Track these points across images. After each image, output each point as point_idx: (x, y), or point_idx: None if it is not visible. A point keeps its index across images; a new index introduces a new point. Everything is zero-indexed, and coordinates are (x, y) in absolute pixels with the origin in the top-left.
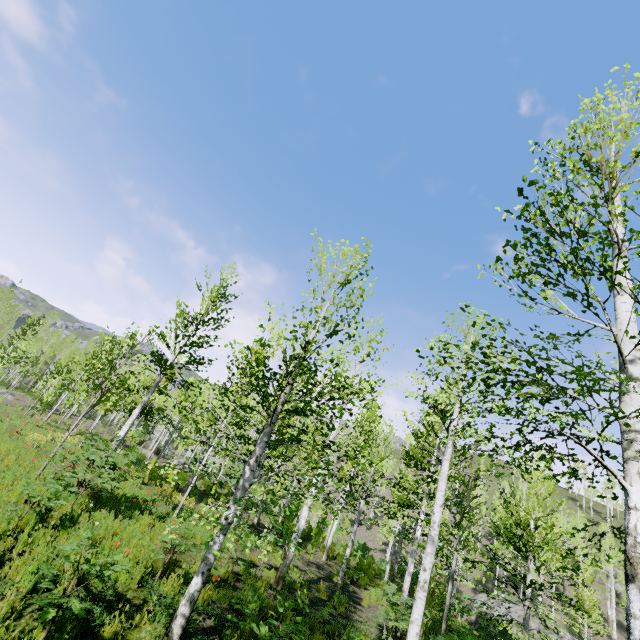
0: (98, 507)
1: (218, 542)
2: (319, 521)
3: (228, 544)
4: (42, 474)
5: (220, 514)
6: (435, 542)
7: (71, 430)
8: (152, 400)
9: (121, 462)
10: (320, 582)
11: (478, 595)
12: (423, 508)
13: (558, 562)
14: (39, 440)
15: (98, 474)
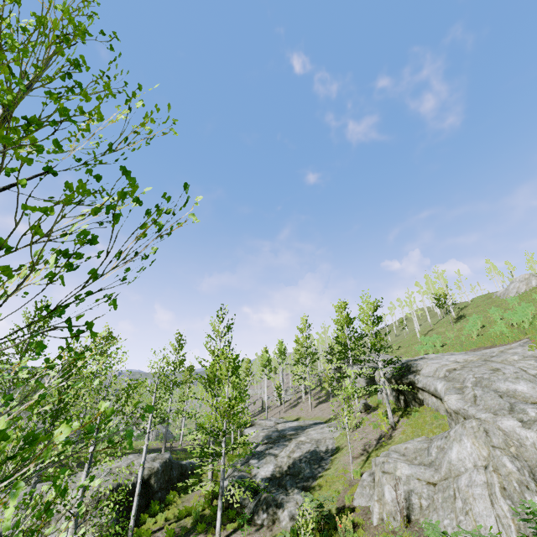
0: None
1: None
2: None
3: None
4: None
5: None
6: None
7: None
8: None
9: None
10: None
11: None
12: None
13: None
14: None
15: None
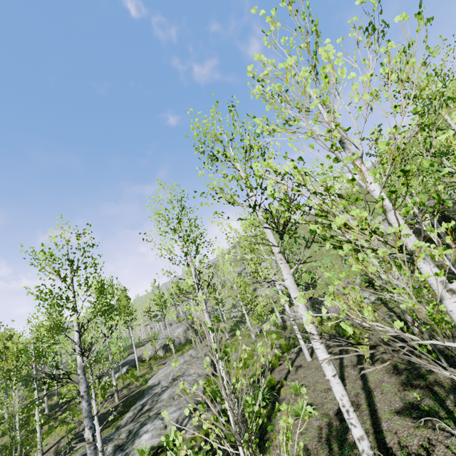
0: None
1: None
2: None
3: None
4: None
5: None
6: None
7: None
8: None
9: None
10: None
11: None
12: None
13: None
14: None
15: None
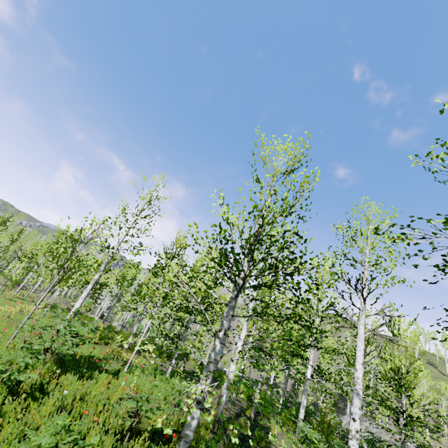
0: (62, 370)
1: (196, 418)
2: (240, 371)
3: (233, 439)
4: (12, 343)
5: (157, 366)
6: (361, 395)
7: (38, 304)
8: (99, 278)
9: (82, 331)
10: (238, 417)
11: (343, 417)
12: (311, 357)
13: (427, 399)
14: (9, 311)
15: (62, 342)
